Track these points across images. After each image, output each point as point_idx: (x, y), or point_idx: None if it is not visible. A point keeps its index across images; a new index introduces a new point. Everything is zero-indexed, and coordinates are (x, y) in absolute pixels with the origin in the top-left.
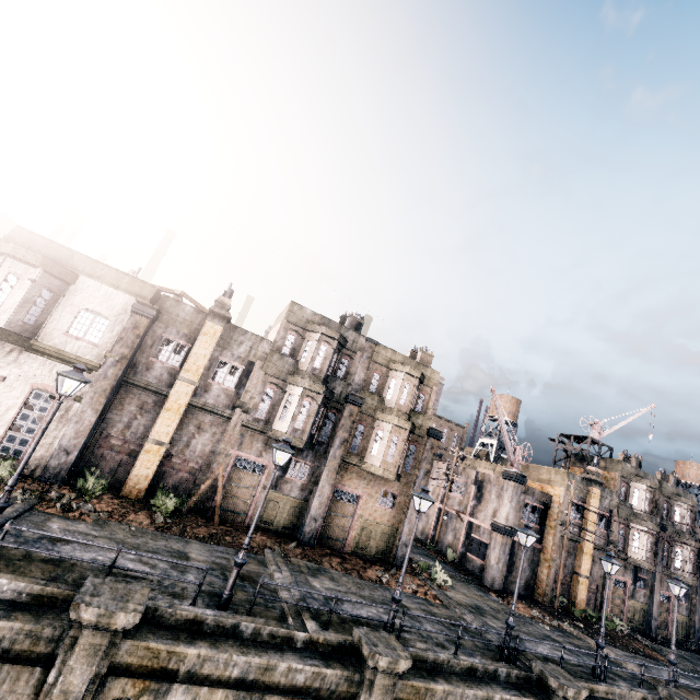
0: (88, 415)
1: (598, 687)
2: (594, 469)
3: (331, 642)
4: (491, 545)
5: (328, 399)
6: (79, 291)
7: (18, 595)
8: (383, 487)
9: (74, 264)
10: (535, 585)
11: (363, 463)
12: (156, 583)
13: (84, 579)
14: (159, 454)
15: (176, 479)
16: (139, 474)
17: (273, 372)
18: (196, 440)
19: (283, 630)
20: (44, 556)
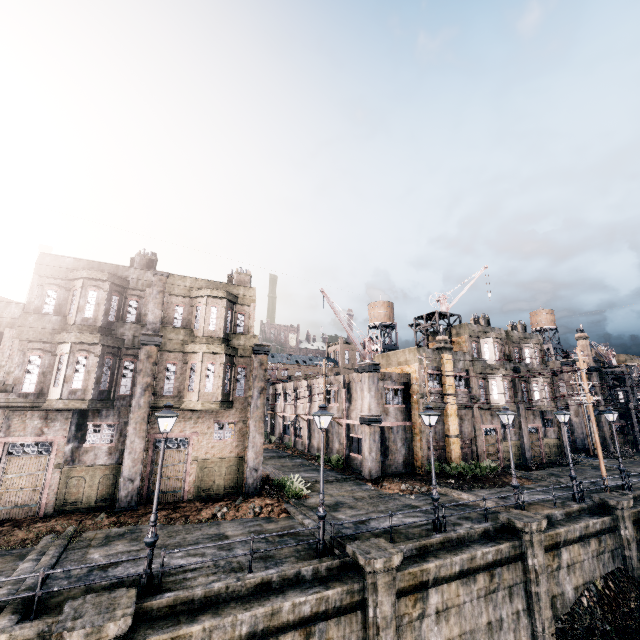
0: None
1: (432, 541)
2: (441, 338)
3: (24, 636)
4: (363, 438)
5: (117, 348)
6: None
7: None
8: (215, 420)
9: None
10: (414, 460)
11: (181, 402)
12: None
13: None
14: None
15: None
16: None
17: (32, 336)
18: None
19: None
20: None
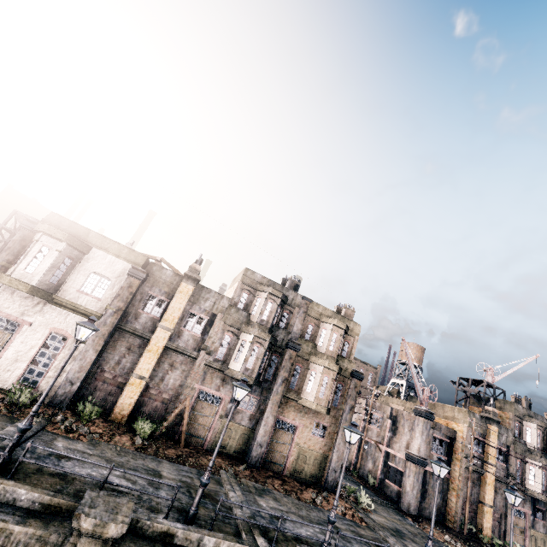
0: (89, 353)
1: None
2: (491, 409)
3: None
4: (406, 473)
5: (273, 345)
6: (91, 259)
7: (32, 504)
8: (316, 419)
9: (89, 239)
10: (445, 512)
11: (300, 398)
12: (137, 497)
13: (82, 491)
14: (140, 386)
15: (152, 407)
16: (124, 402)
17: (231, 322)
18: (169, 375)
19: (239, 545)
20: (52, 470)
